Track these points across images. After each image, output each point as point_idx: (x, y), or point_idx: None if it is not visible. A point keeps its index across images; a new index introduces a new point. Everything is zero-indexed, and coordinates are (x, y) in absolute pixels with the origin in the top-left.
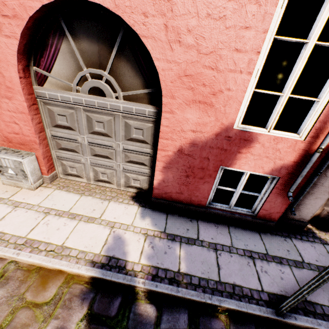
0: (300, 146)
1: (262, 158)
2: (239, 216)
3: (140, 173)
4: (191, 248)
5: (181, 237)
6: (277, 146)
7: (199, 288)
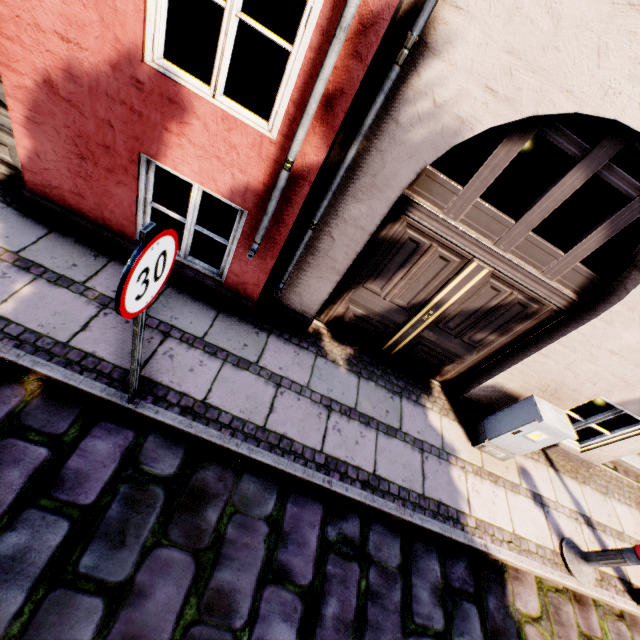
0: (271, 152)
1: (211, 157)
2: (193, 274)
3: (2, 127)
4: (53, 290)
5: (49, 271)
6: (232, 139)
7: (12, 340)
